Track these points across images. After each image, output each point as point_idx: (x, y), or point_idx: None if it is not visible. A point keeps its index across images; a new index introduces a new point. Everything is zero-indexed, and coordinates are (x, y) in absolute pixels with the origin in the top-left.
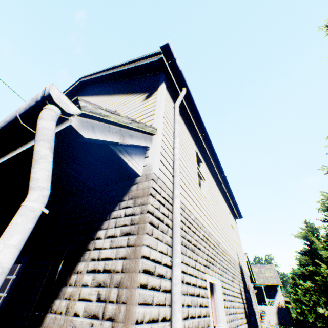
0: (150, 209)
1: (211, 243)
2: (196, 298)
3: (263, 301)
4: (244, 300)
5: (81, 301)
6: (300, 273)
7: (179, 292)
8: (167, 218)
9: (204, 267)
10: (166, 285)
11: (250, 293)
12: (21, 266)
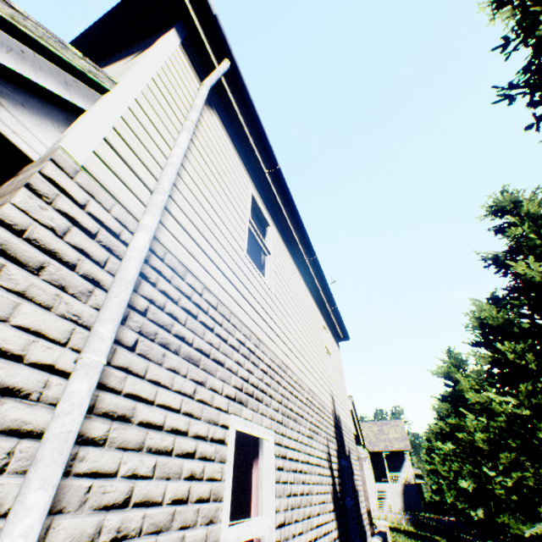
0: (7, 215)
1: (262, 362)
2: (178, 461)
3: (383, 476)
4: (335, 471)
5: None
6: (438, 431)
7: (60, 436)
8: (100, 266)
9: (228, 401)
10: (29, 418)
11: (351, 461)
12: None
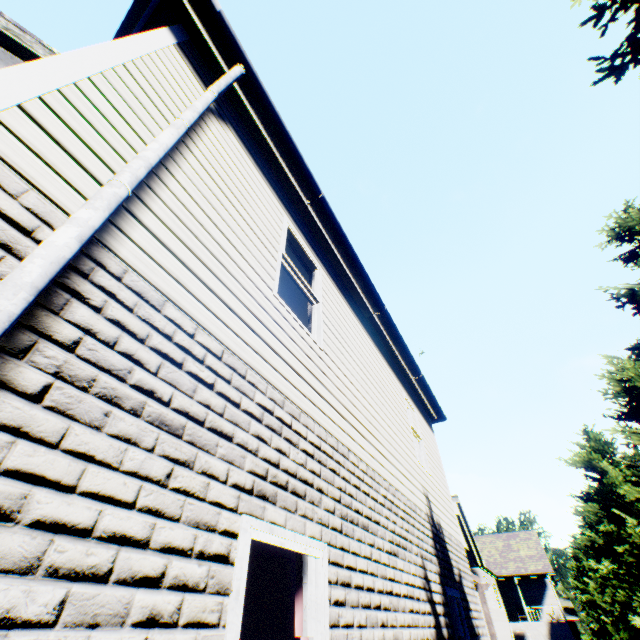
0: None
1: (305, 440)
2: (122, 592)
3: (519, 611)
4: (438, 605)
5: None
6: (587, 544)
7: None
8: None
9: (239, 494)
10: None
11: (465, 589)
12: None
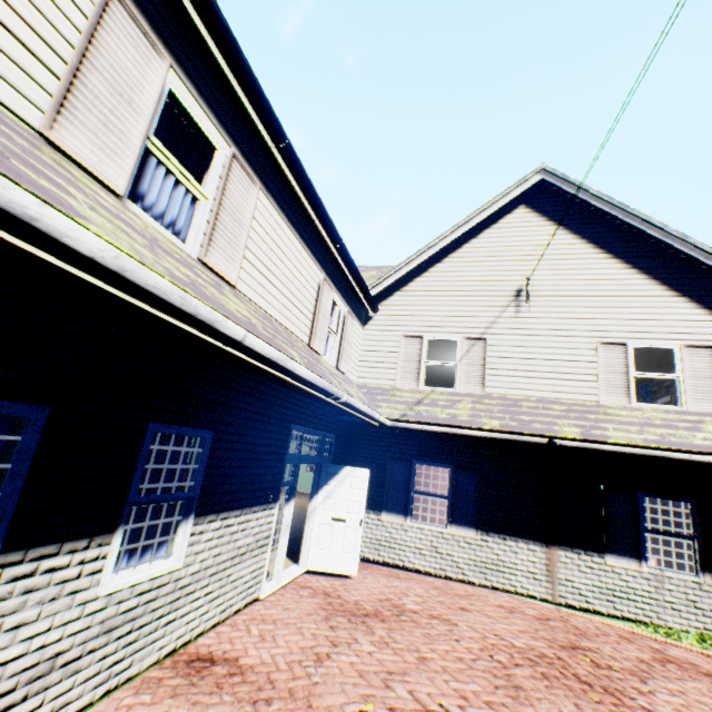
0: None
1: None
2: None
3: None
4: None
5: None
6: None
7: None
8: None
9: None
10: None
11: None
12: (689, 505)
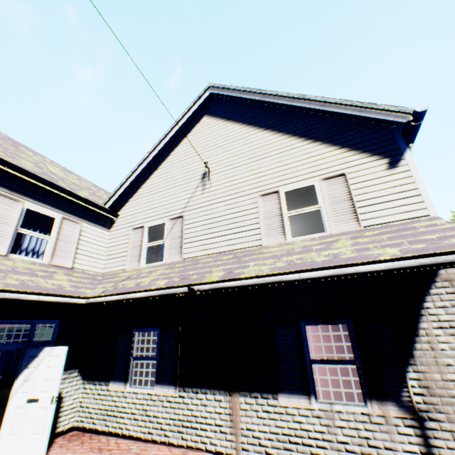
0: None
1: None
2: None
3: None
4: None
5: (441, 343)
6: None
7: None
8: None
9: None
10: None
11: None
12: (346, 326)
